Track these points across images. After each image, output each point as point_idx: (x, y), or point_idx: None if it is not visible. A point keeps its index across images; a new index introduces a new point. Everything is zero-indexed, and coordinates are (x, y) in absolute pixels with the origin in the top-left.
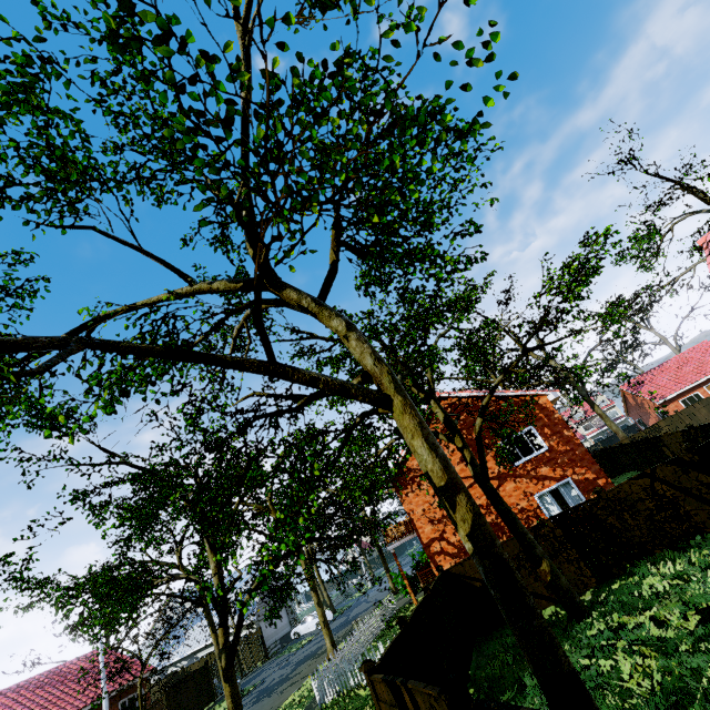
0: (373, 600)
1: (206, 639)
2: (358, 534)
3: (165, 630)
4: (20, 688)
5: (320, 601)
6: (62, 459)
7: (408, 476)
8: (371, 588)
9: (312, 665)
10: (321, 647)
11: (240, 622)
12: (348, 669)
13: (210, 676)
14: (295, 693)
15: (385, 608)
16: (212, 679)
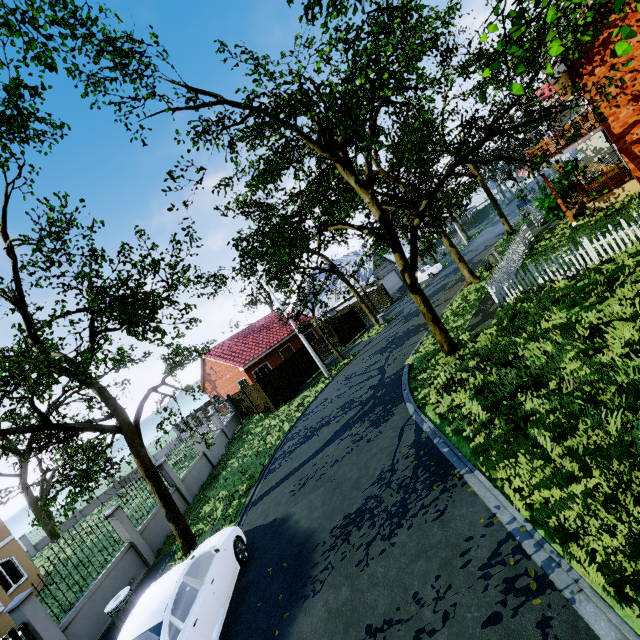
0: (481, 248)
1: (340, 299)
2: (552, 118)
3: (314, 293)
4: (237, 337)
5: (451, 243)
6: (154, 95)
7: (598, 40)
8: (467, 245)
9: (448, 293)
10: (446, 284)
11: (414, 246)
12: (535, 271)
13: (356, 315)
14: (449, 309)
15: (523, 237)
16: (358, 317)
